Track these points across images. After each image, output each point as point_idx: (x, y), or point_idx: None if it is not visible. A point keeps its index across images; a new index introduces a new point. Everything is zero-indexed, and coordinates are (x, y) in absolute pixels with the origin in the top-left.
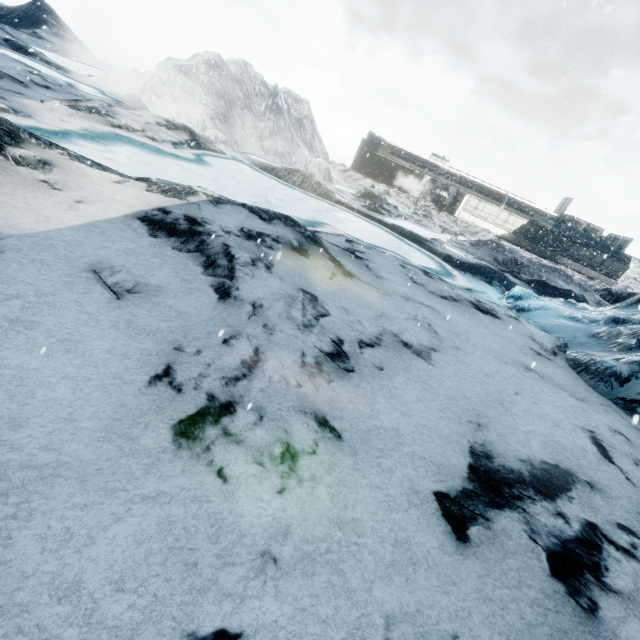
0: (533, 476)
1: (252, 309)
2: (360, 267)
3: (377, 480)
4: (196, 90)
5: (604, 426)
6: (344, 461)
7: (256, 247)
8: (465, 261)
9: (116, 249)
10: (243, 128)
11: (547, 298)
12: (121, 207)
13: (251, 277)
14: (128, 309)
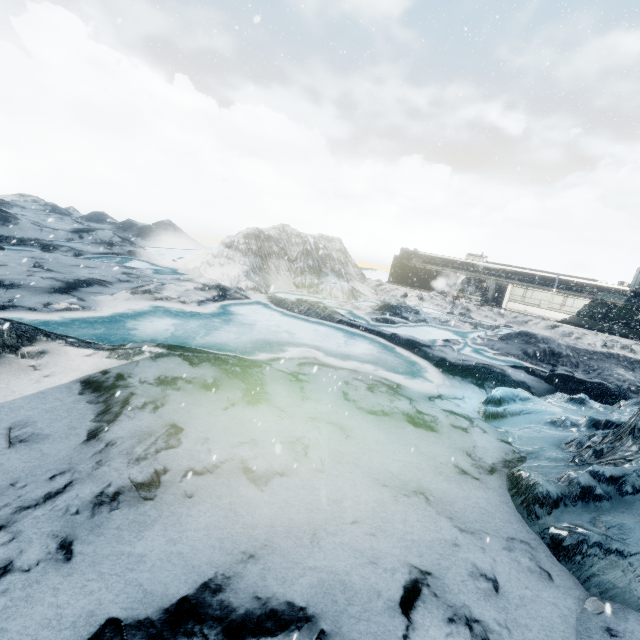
0: (245, 615)
1: (103, 447)
2: (293, 390)
3: (64, 600)
4: (237, 256)
5: (465, 567)
6: (50, 580)
7: (161, 391)
8: (460, 363)
9: (43, 408)
10: (278, 272)
11: (555, 396)
12: (75, 375)
13: (130, 419)
14: (9, 455)
